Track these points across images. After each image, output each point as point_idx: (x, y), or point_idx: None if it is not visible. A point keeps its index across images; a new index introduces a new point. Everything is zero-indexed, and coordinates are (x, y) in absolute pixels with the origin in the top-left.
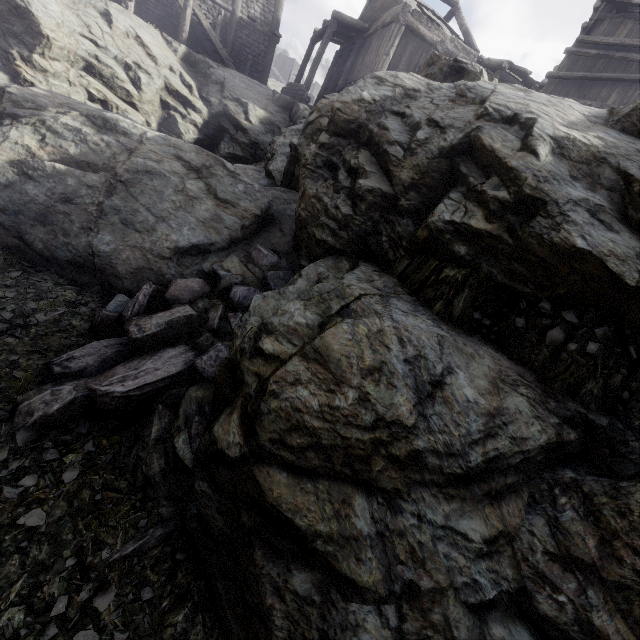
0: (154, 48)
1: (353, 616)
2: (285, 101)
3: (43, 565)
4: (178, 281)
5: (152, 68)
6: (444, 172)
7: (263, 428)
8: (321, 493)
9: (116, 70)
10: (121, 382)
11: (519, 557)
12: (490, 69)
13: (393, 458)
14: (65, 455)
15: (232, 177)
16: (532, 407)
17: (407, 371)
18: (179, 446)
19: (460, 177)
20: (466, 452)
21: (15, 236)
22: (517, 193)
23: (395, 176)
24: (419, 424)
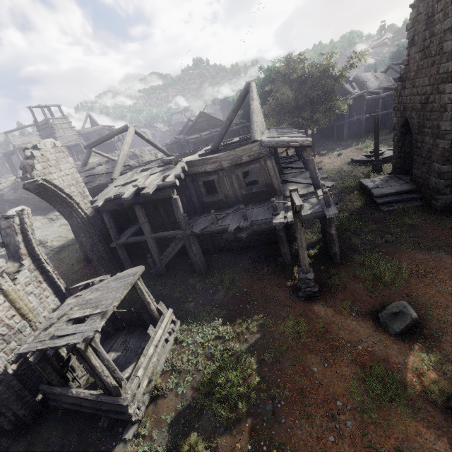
0: None
1: None
2: None
3: None
4: None
5: None
6: None
7: None
8: None
9: None
10: None
11: None
12: None
13: None
14: None
15: None
16: None
17: None
18: None
19: None
20: None
21: None
22: None
23: None
24: None
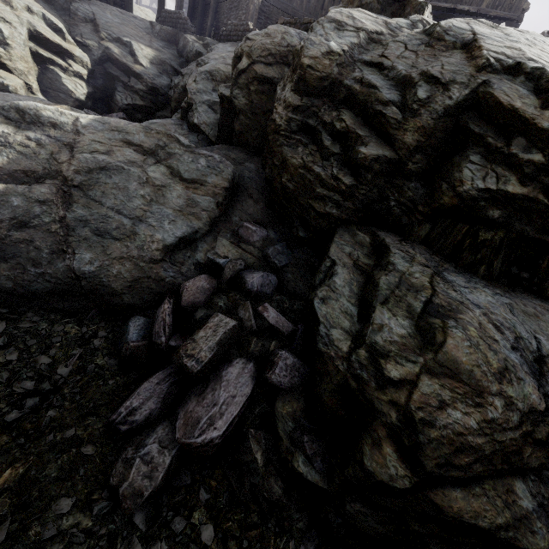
0: None
1: None
2: (167, 33)
3: None
4: (186, 284)
5: (9, 14)
6: (448, 130)
7: (426, 457)
8: (489, 492)
9: None
10: (211, 425)
11: None
12: None
13: (537, 442)
14: (189, 516)
15: (190, 152)
16: None
17: (520, 358)
18: (303, 471)
19: (471, 136)
20: None
21: None
22: None
23: (397, 140)
24: (548, 405)
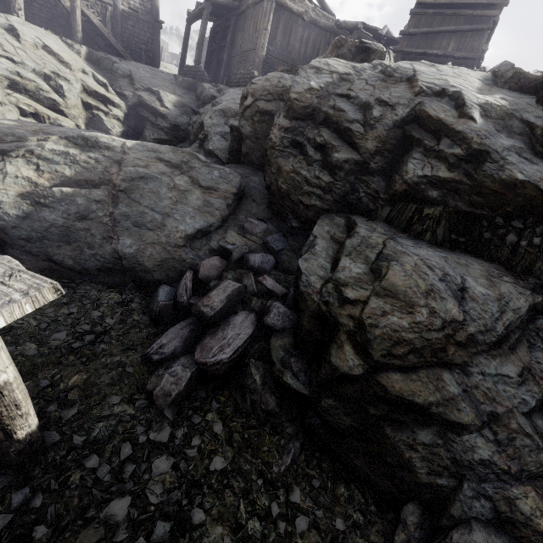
0: (63, 54)
1: (468, 443)
2: (188, 83)
3: (245, 490)
4: (203, 262)
5: (69, 74)
6: (398, 138)
7: (374, 350)
8: (423, 378)
9: (38, 82)
10: (221, 351)
11: (537, 378)
12: (347, 30)
13: (458, 343)
14: (204, 416)
15: (207, 166)
16: (515, 288)
17: (445, 286)
18: (290, 382)
19: (414, 141)
20: (494, 326)
21: (44, 259)
22: (467, 149)
23: (361, 147)
24: (466, 318)
